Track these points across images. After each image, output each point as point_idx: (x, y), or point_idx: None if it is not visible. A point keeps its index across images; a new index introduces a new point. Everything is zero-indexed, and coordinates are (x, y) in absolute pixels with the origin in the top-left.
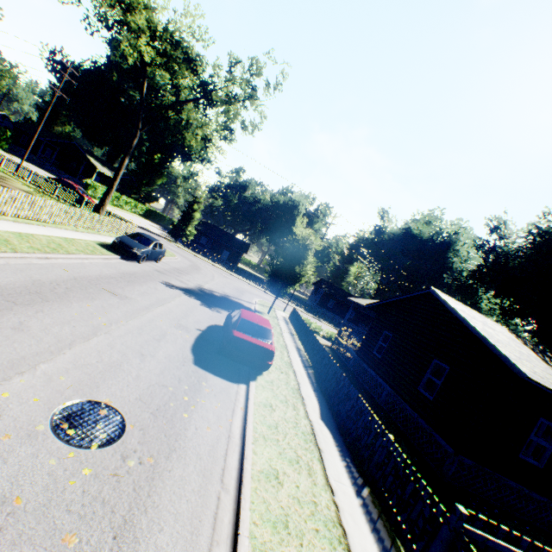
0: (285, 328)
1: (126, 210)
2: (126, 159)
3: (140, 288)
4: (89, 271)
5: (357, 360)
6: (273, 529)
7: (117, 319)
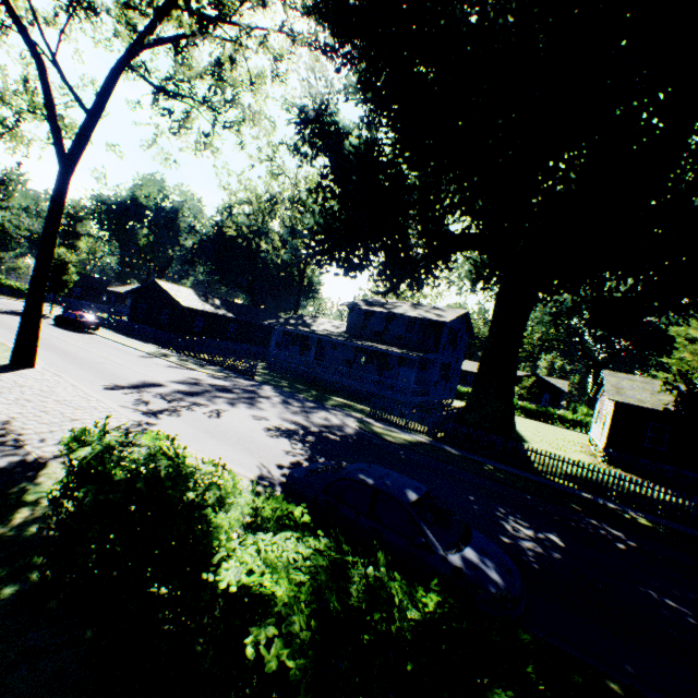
0: None
1: None
2: None
3: None
4: None
5: (131, 324)
6: (130, 344)
7: None
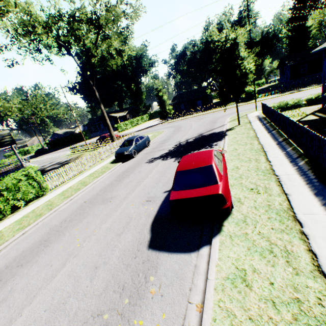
0: (258, 127)
1: (140, 124)
2: (101, 107)
3: (126, 181)
4: (94, 191)
5: None
6: None
7: (93, 230)
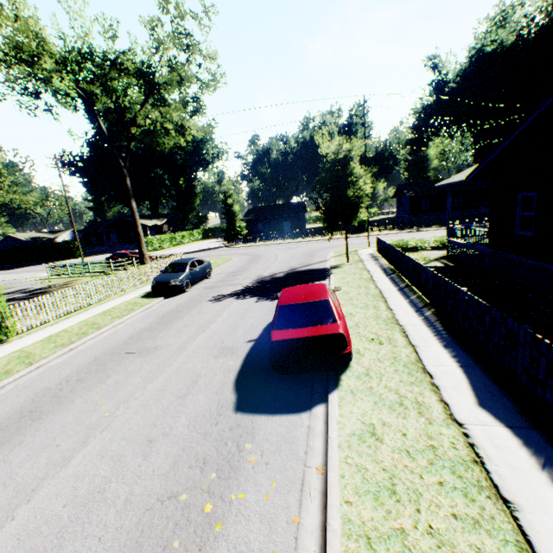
0: (374, 268)
1: (186, 243)
2: (132, 203)
3: (178, 324)
4: (118, 338)
5: (494, 255)
6: None
7: (130, 393)
